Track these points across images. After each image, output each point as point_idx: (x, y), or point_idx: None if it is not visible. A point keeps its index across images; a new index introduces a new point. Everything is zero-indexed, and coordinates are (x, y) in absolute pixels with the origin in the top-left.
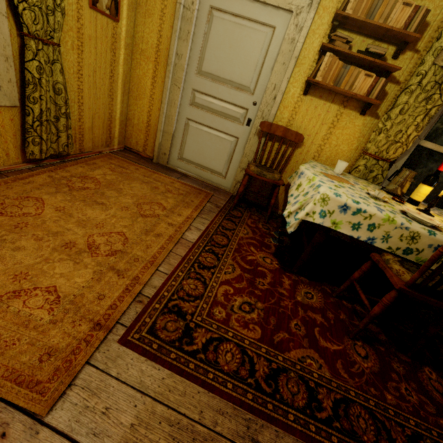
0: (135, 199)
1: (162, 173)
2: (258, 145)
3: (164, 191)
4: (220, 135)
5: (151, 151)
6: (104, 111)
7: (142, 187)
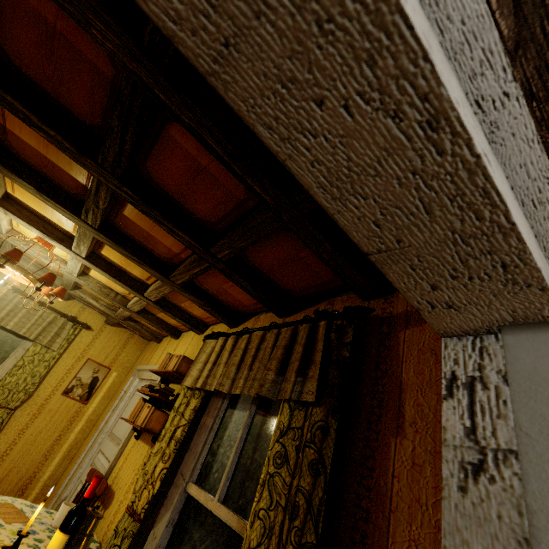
0: None
1: None
2: (73, 499)
3: None
4: None
5: None
6: (29, 468)
7: None
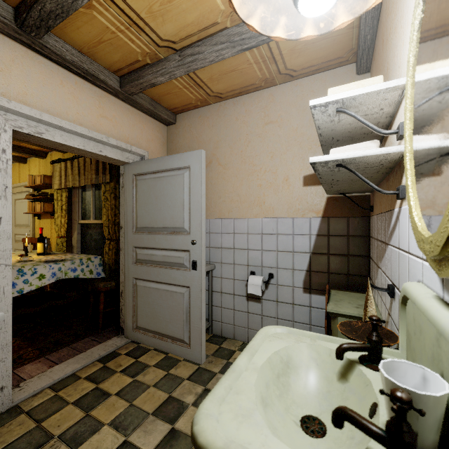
0: None
1: None
2: (23, 250)
3: None
4: None
5: None
6: None
7: None
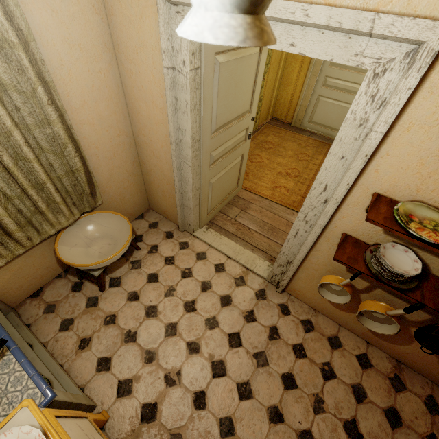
0: (293, 152)
1: (299, 133)
2: None
3: (305, 146)
4: (341, 104)
5: (290, 119)
6: (269, 100)
7: (293, 144)
